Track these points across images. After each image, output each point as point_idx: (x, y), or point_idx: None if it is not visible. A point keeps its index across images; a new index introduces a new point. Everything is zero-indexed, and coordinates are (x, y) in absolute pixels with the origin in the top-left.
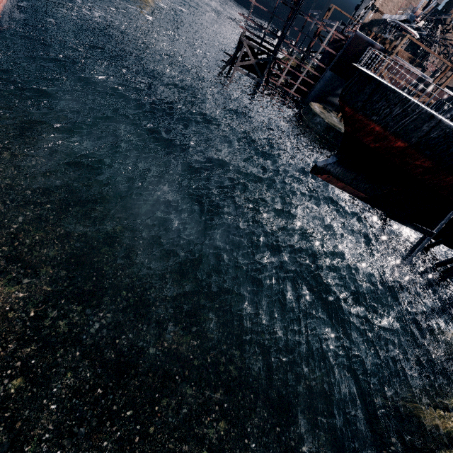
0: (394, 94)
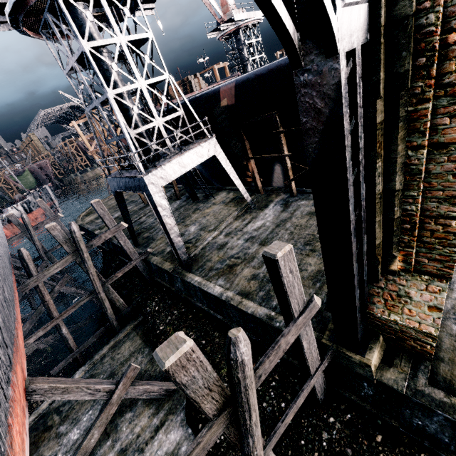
0: None
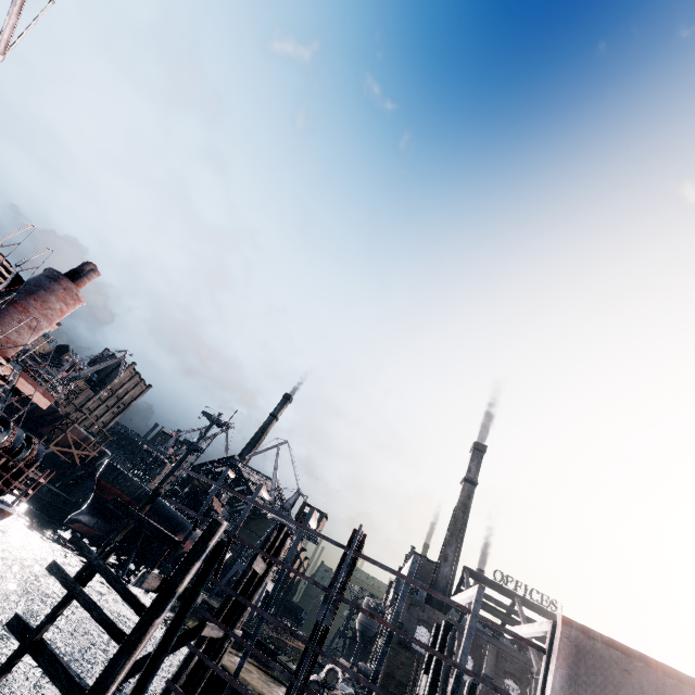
0: (129, 477)
